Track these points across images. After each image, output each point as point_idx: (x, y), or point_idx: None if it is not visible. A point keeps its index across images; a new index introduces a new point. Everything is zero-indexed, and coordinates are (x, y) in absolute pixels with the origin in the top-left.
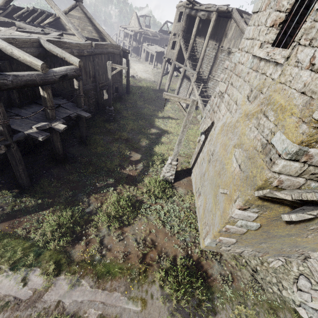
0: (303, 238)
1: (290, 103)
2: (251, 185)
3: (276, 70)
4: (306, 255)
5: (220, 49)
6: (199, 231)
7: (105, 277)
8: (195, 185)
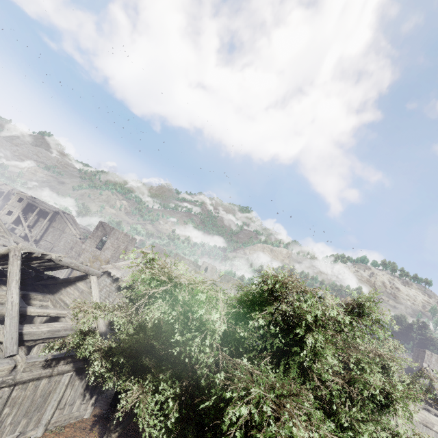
0: None
1: (103, 260)
2: None
3: (99, 254)
4: None
5: (51, 226)
6: None
7: None
8: None
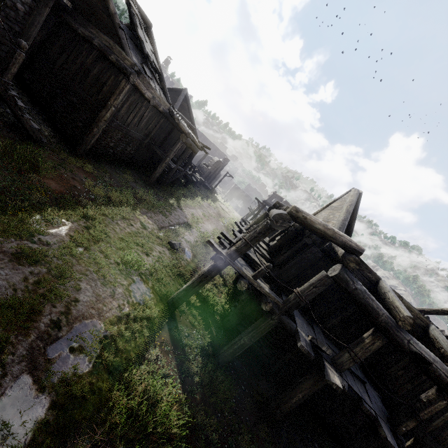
0: None
1: None
2: None
3: None
4: None
5: None
6: None
7: None
8: None
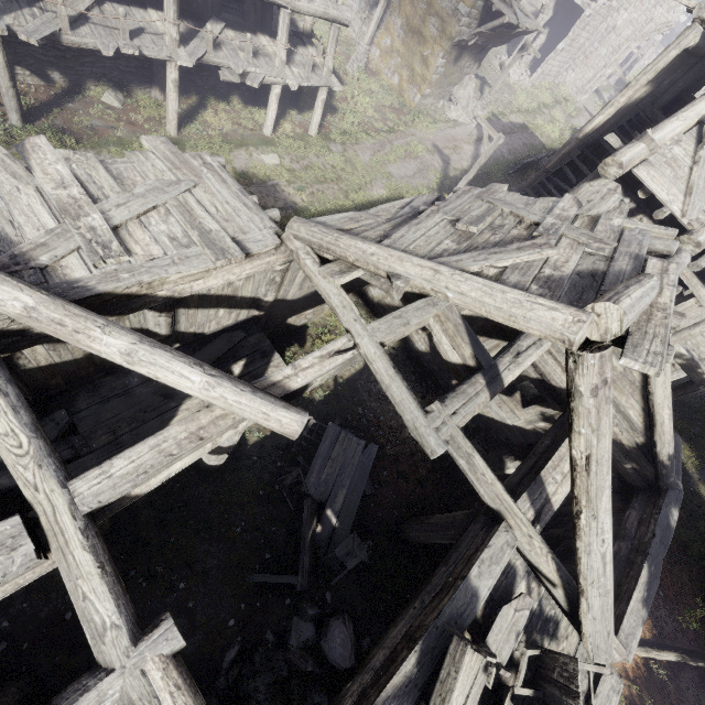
0: (454, 75)
1: None
2: (449, 39)
3: None
4: (451, 92)
5: None
6: (406, 100)
7: (393, 132)
8: (381, 70)
